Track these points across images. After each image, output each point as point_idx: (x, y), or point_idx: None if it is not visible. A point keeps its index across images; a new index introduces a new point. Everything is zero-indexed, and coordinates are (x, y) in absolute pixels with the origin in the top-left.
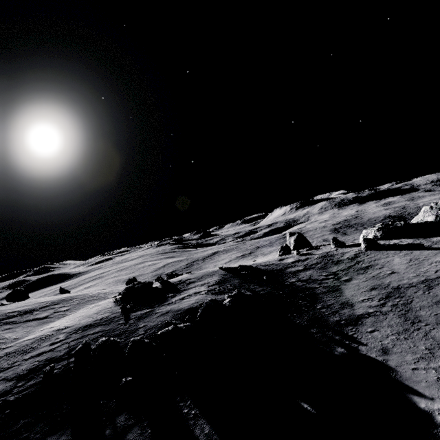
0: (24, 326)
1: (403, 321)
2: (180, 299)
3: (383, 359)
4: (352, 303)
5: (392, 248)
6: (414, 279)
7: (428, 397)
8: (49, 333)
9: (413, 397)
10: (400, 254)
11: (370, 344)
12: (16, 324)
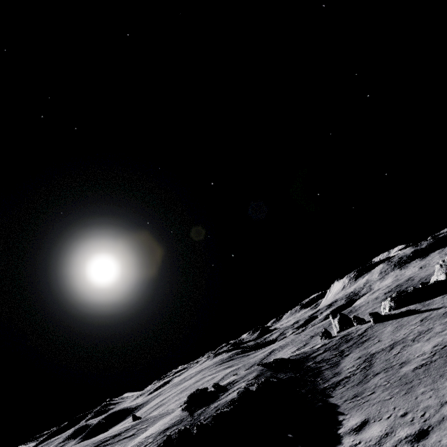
0: (119, 443)
1: (361, 377)
2: (227, 395)
3: (337, 402)
4: (340, 372)
5: (393, 317)
6: (387, 344)
7: (345, 414)
8: (140, 441)
9: (339, 416)
10: (393, 323)
11: (335, 396)
12: (113, 444)
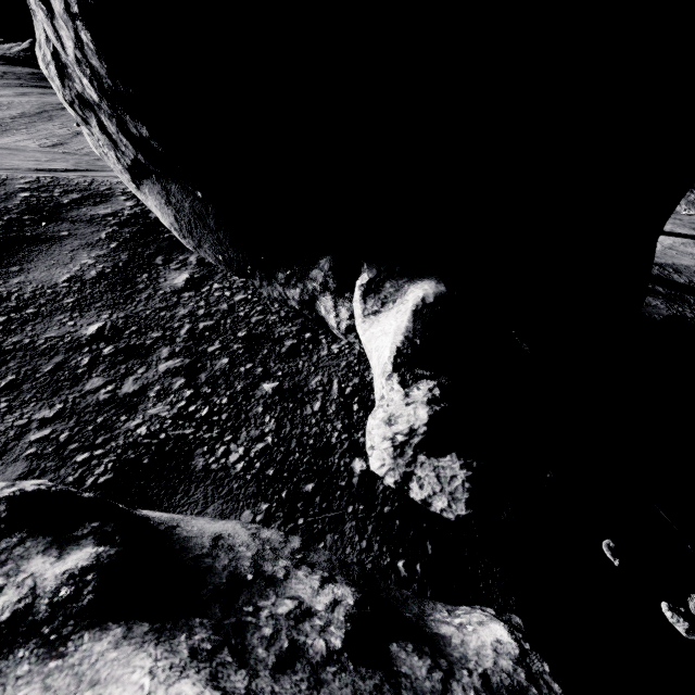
0: None
1: None
2: None
3: None
4: None
5: None
6: None
7: None
8: None
9: None
10: None
11: None
12: None
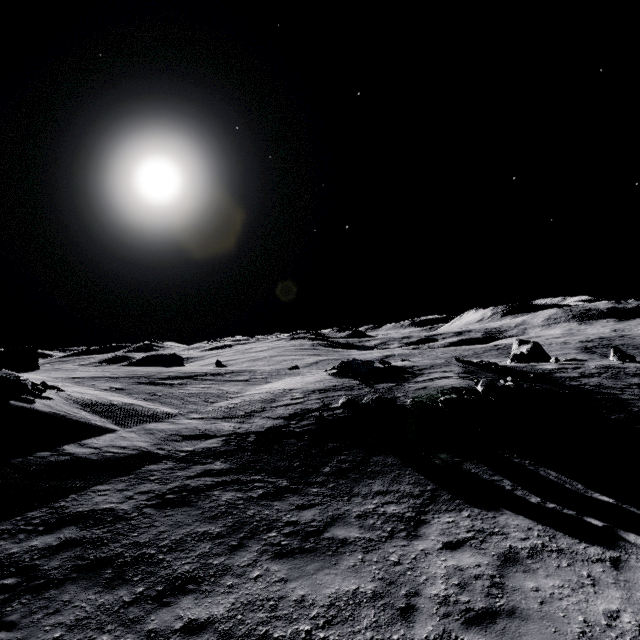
0: (231, 384)
1: None
2: (428, 379)
3: None
4: None
5: None
6: None
7: None
8: (277, 391)
9: None
10: None
11: None
12: (218, 382)
